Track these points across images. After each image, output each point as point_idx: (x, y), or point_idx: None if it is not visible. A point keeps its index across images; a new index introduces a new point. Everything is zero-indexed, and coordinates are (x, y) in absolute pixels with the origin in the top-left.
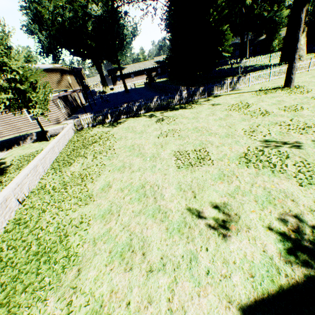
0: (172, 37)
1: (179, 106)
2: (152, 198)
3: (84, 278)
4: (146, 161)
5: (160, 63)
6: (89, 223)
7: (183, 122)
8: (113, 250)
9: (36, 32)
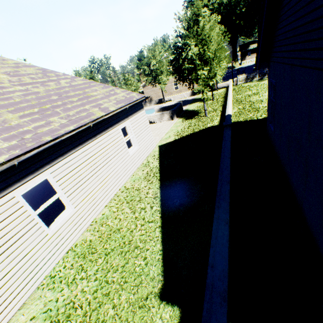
0: None
1: None
2: None
3: None
4: None
5: None
6: None
7: None
8: None
9: None
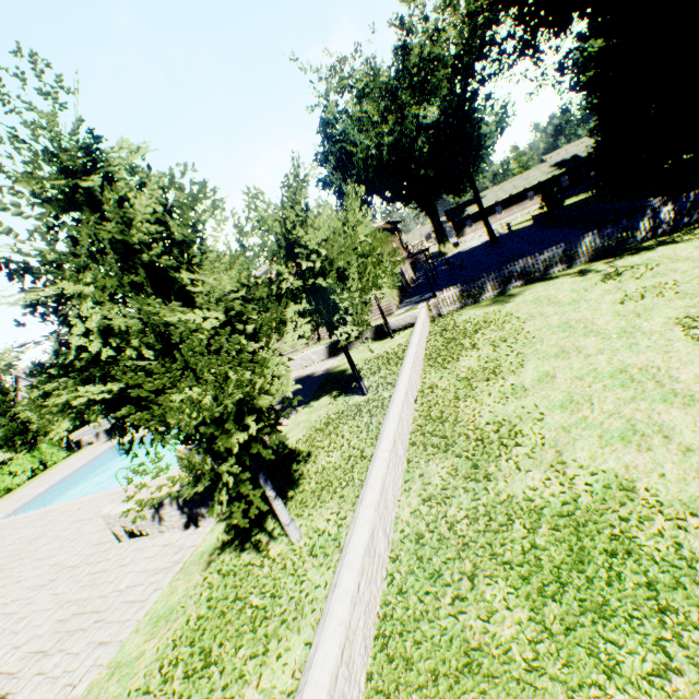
0: (597, 100)
1: (654, 241)
2: (651, 382)
3: (571, 457)
4: (611, 340)
5: (566, 165)
6: (543, 413)
7: (678, 268)
8: (605, 435)
9: (338, 184)
